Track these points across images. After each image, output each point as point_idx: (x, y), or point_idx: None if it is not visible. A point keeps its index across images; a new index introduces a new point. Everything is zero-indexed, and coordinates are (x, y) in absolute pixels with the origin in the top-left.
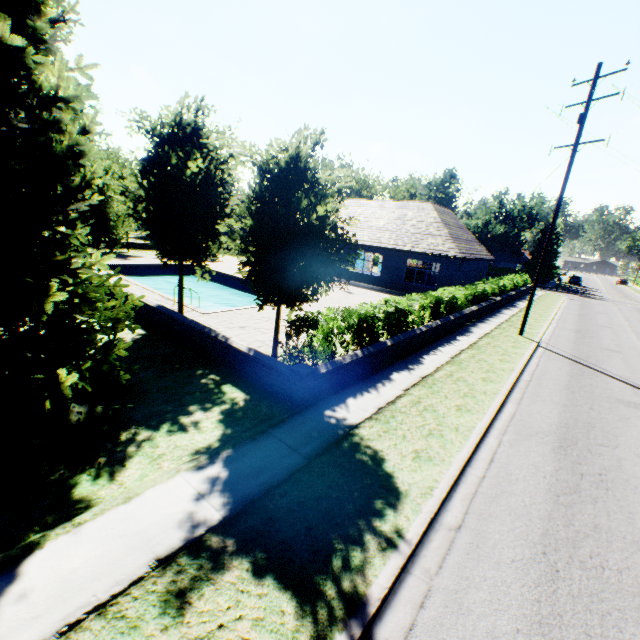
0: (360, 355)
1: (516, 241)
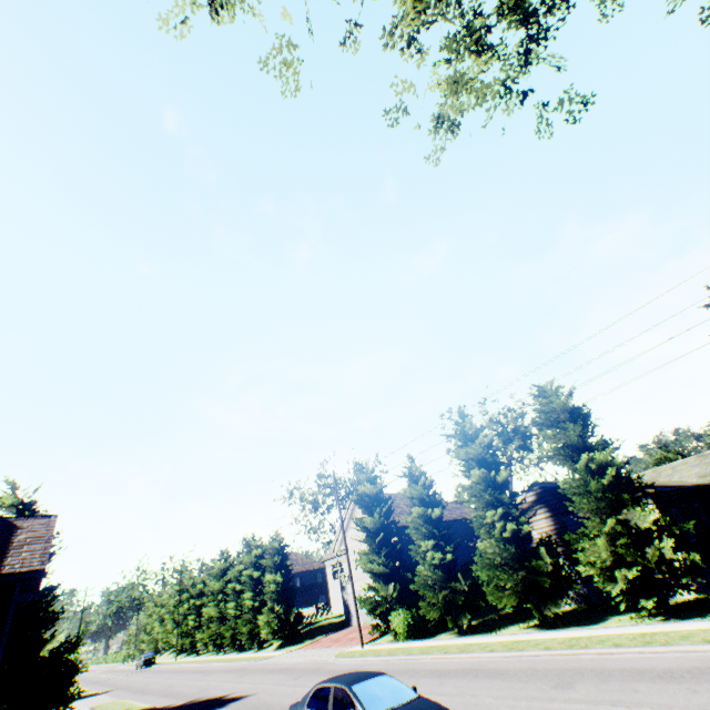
0: None
1: None
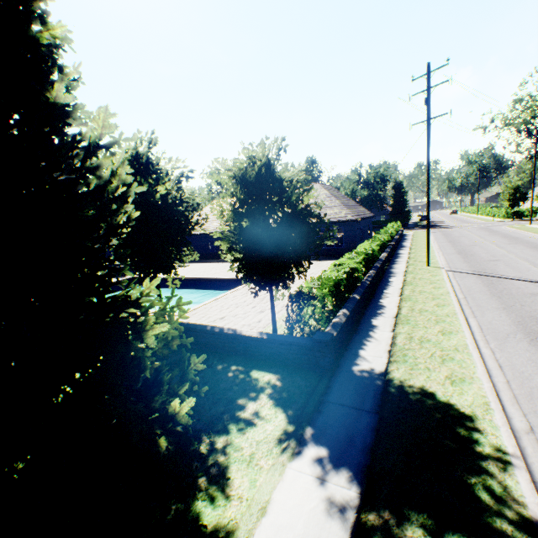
0: (347, 312)
1: (378, 199)
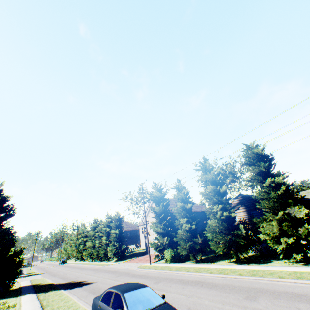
0: None
1: None
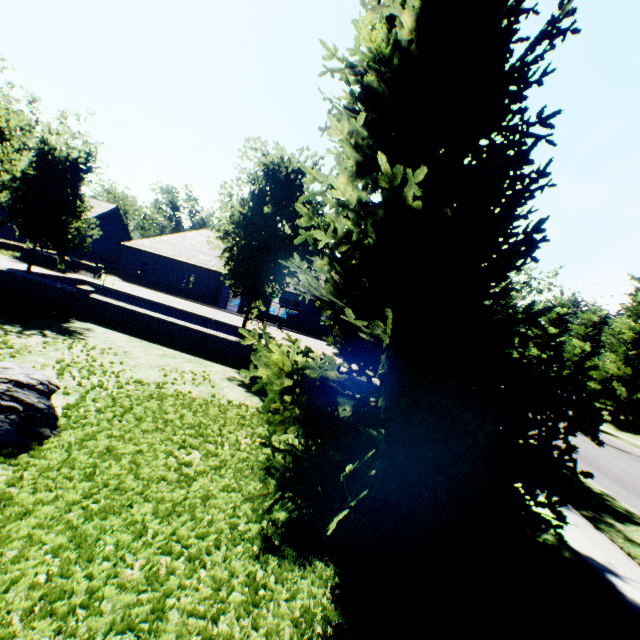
0: None
1: None
